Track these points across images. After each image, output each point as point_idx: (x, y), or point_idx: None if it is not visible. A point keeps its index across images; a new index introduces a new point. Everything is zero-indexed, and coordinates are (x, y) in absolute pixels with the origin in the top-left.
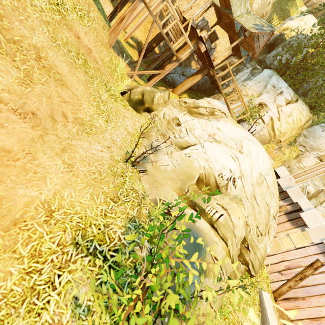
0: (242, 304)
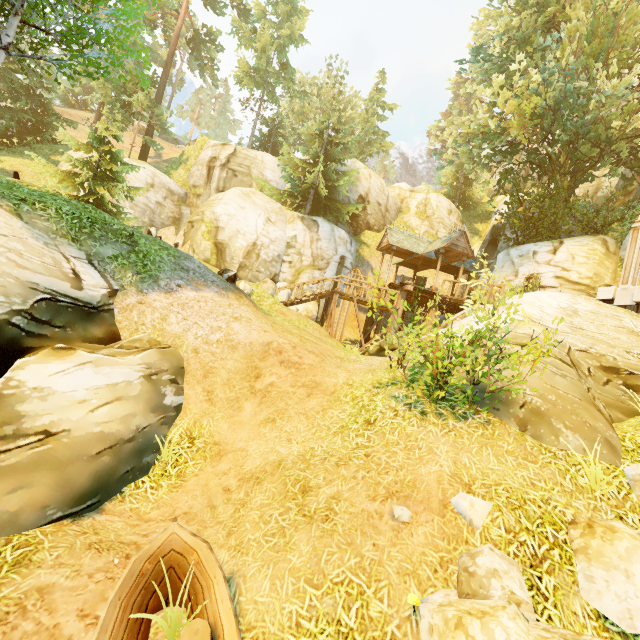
0: None
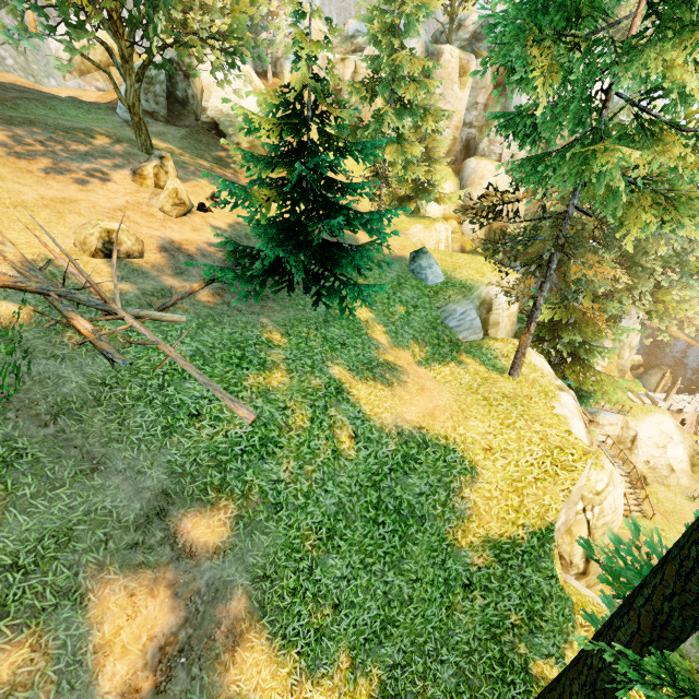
0: None
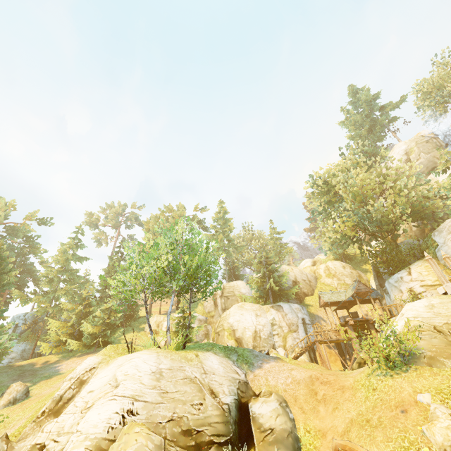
0: None
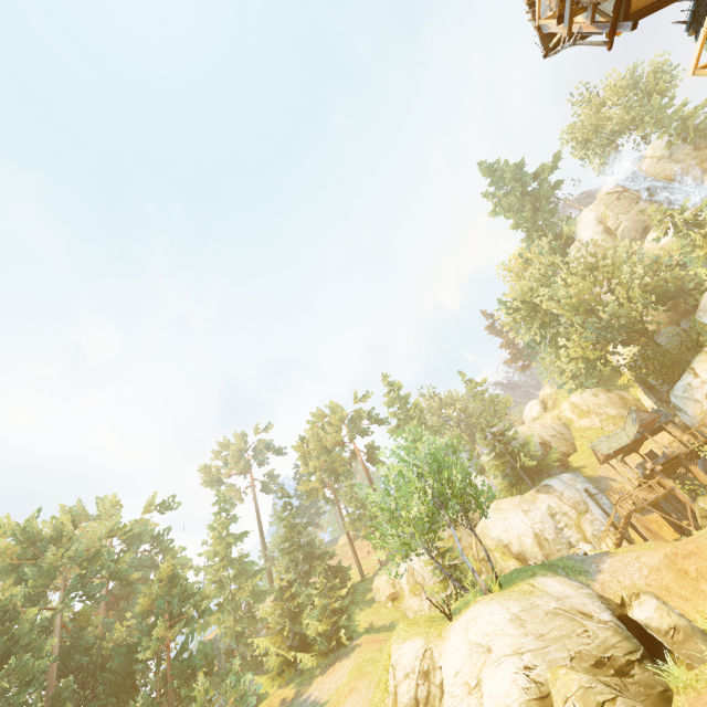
0: None
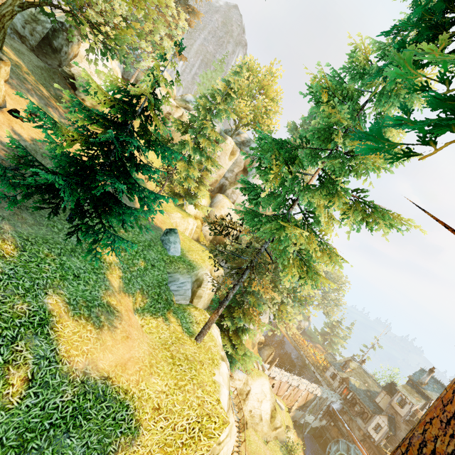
0: (280, 416)
